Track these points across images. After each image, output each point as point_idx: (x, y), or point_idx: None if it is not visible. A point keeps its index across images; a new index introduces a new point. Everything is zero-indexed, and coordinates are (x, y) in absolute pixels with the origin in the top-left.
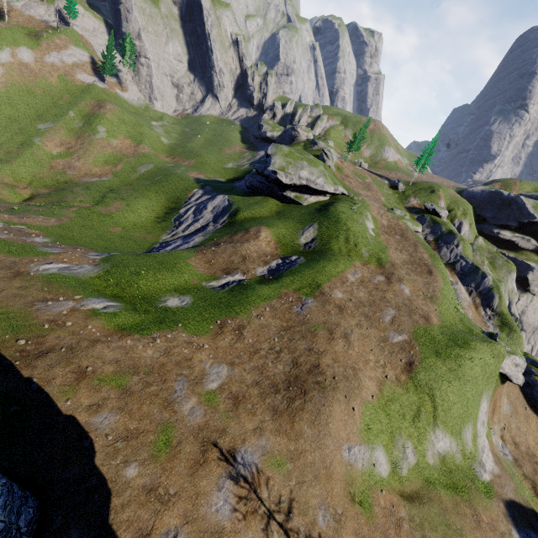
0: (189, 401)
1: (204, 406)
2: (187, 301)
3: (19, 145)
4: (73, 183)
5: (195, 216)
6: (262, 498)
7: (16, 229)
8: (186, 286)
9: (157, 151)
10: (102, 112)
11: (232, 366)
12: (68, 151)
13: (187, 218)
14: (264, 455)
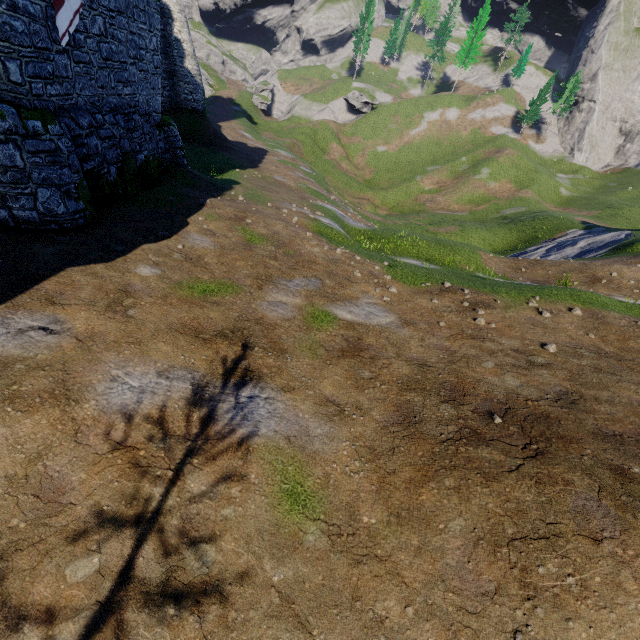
0: (290, 297)
1: (299, 315)
2: (428, 266)
3: (403, 180)
4: (424, 212)
5: (546, 252)
6: (184, 478)
7: (342, 204)
8: (447, 263)
9: (543, 200)
10: (497, 156)
11: (405, 324)
12: (439, 189)
13: (531, 254)
14: (289, 442)
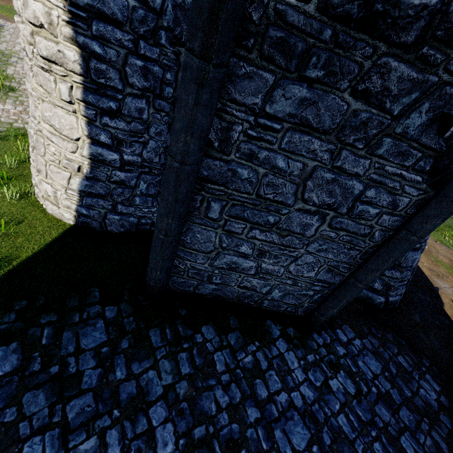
0: None
1: None
2: None
3: None
4: None
5: None
6: None
7: None
8: None
9: None
10: None
11: None
12: None
13: None
14: None
